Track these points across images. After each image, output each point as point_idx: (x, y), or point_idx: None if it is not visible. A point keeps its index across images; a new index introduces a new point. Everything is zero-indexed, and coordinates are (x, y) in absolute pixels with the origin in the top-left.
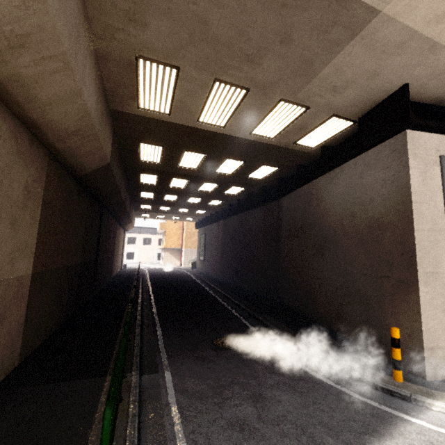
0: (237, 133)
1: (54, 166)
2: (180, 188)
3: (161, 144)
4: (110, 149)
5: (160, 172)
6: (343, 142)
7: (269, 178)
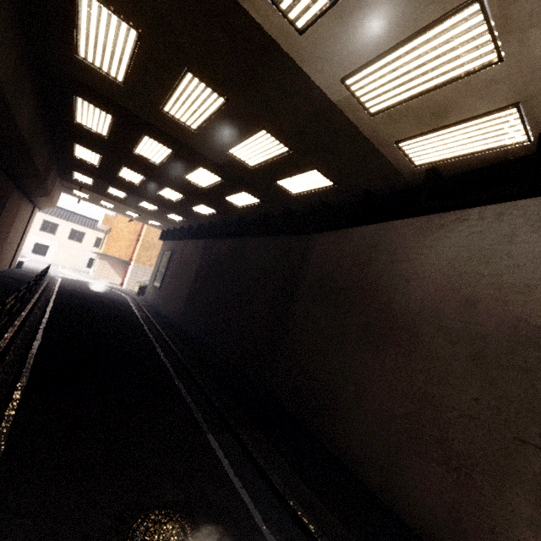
0: (318, 67)
1: None
2: (153, 163)
3: (137, 21)
4: None
5: (122, 111)
6: (470, 173)
7: (307, 197)
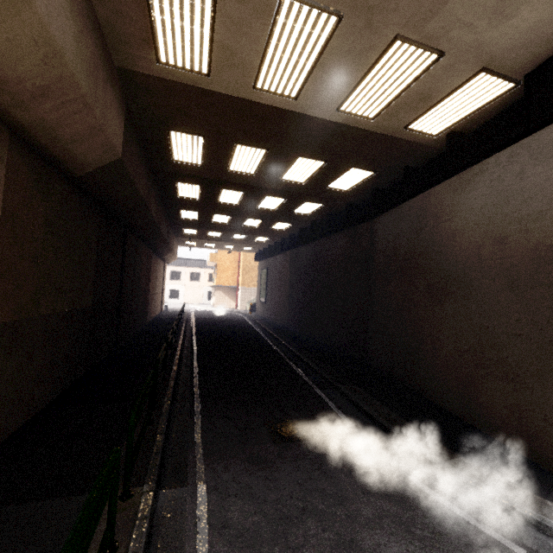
0: (316, 109)
1: (25, 156)
2: (233, 205)
3: (201, 132)
4: (122, 137)
5: (204, 180)
6: (487, 123)
7: (359, 189)
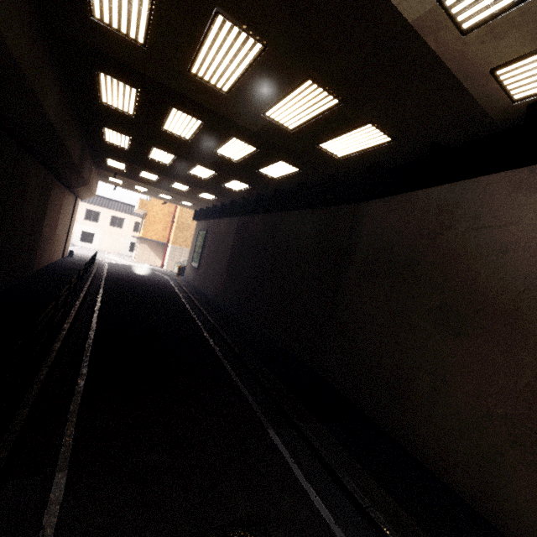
0: None
1: None
2: (182, 139)
3: None
4: None
5: (146, 82)
6: None
7: (355, 159)
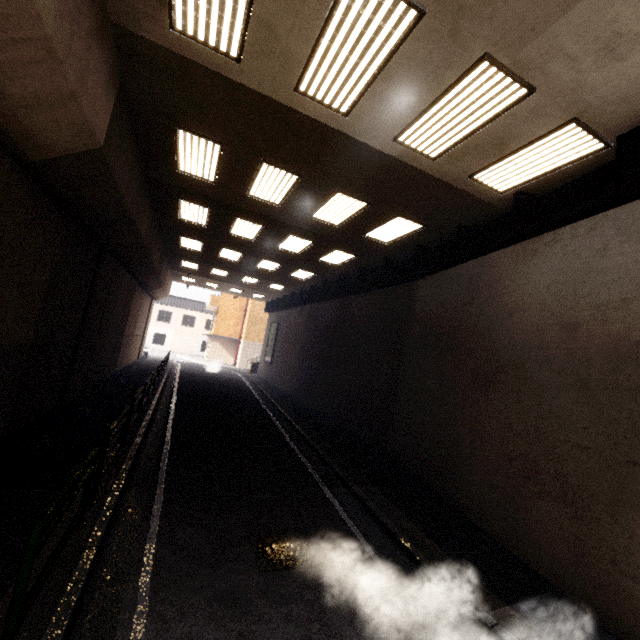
0: (369, 134)
1: None
2: (247, 240)
3: (219, 138)
4: (108, 121)
5: (216, 203)
6: (562, 188)
7: (401, 243)
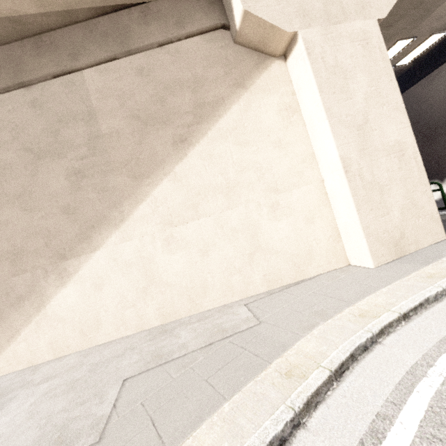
0: None
1: None
2: None
3: None
4: None
5: None
6: (433, 49)
7: None
